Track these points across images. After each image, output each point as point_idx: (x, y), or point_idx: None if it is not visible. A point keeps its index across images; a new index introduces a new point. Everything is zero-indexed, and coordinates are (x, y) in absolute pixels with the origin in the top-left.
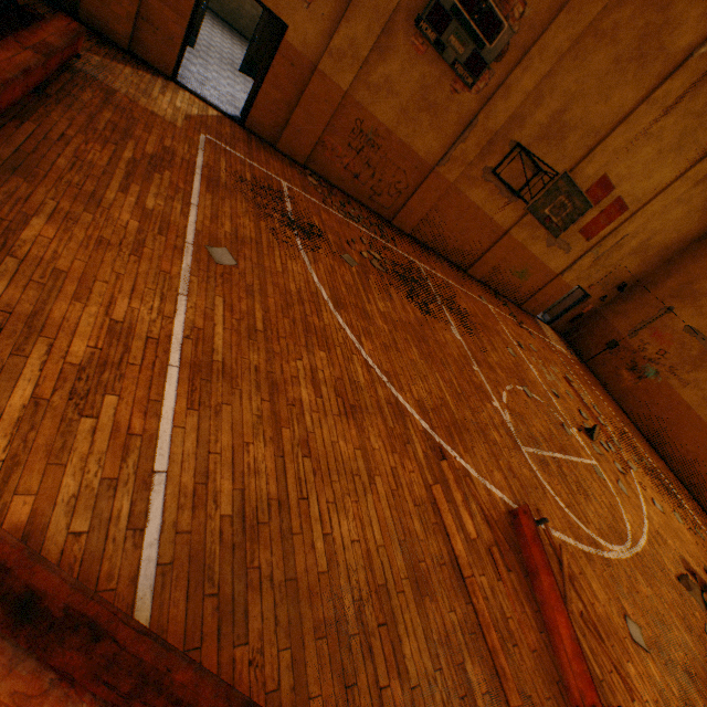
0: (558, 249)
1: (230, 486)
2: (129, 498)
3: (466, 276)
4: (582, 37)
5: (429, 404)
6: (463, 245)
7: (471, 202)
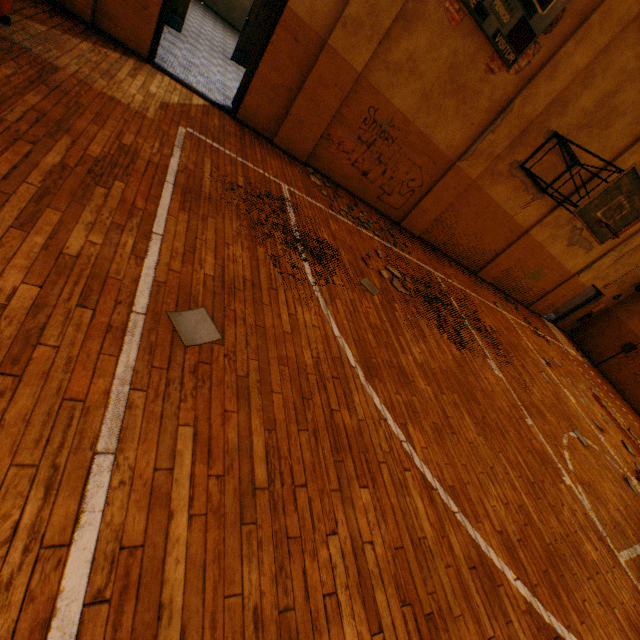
0: (579, 248)
1: None
2: None
3: (477, 279)
4: None
5: (513, 532)
6: (476, 246)
7: (491, 200)
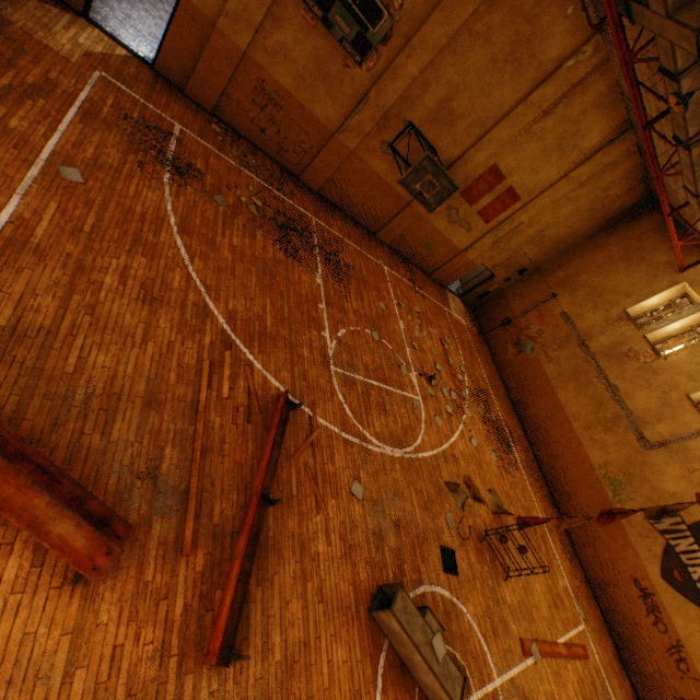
0: (460, 227)
1: (11, 313)
2: None
3: (374, 240)
4: (459, 34)
5: (242, 316)
6: (370, 210)
7: (373, 171)
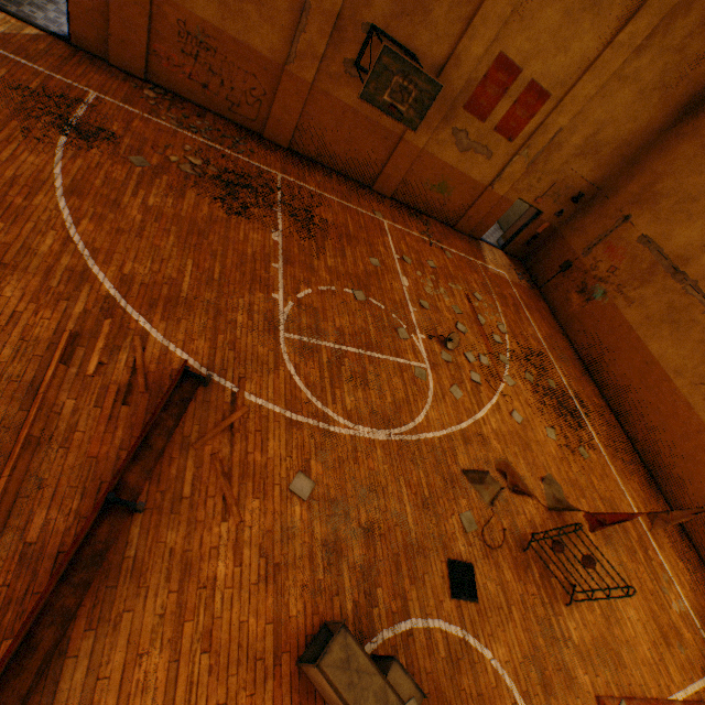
0: (476, 154)
1: None
2: None
3: (371, 193)
4: None
5: (143, 280)
6: (357, 158)
7: (345, 105)
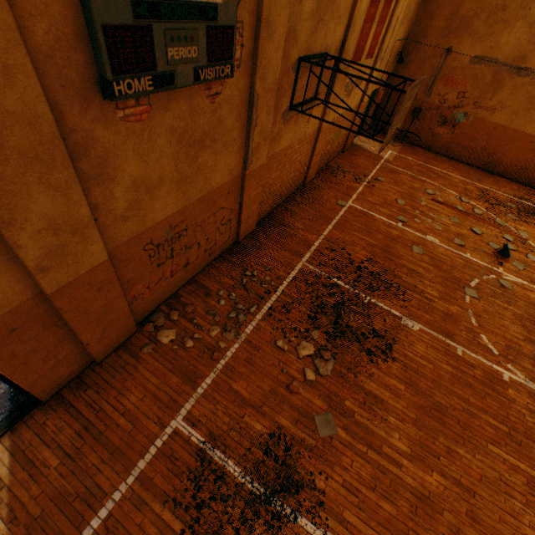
0: (355, 89)
1: None
2: None
3: (308, 189)
4: None
5: None
6: (293, 176)
7: (284, 149)
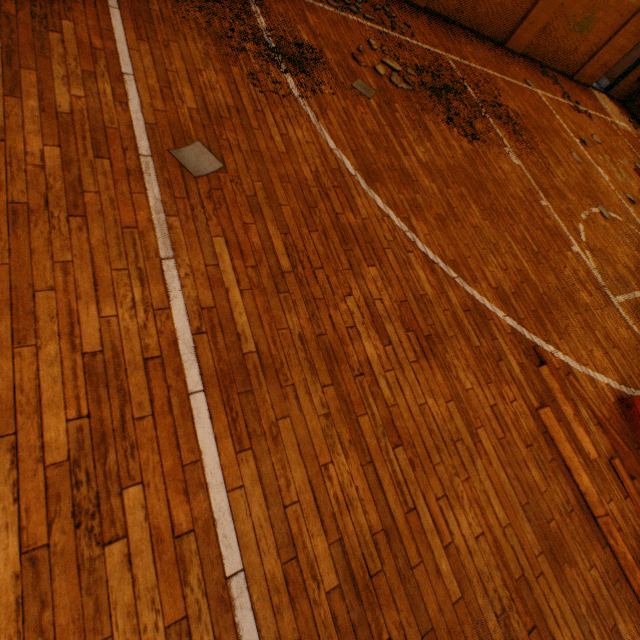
0: None
1: (324, 543)
2: (210, 636)
3: (504, 53)
4: None
5: (508, 288)
6: (502, 2)
7: None
